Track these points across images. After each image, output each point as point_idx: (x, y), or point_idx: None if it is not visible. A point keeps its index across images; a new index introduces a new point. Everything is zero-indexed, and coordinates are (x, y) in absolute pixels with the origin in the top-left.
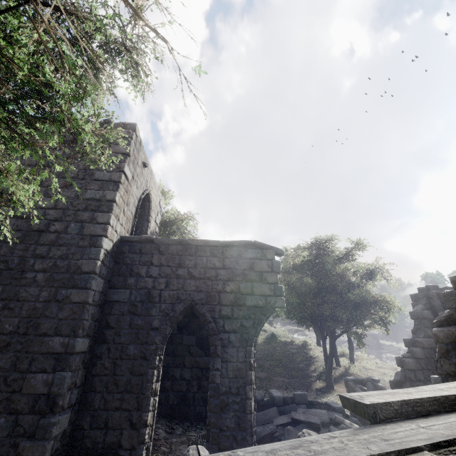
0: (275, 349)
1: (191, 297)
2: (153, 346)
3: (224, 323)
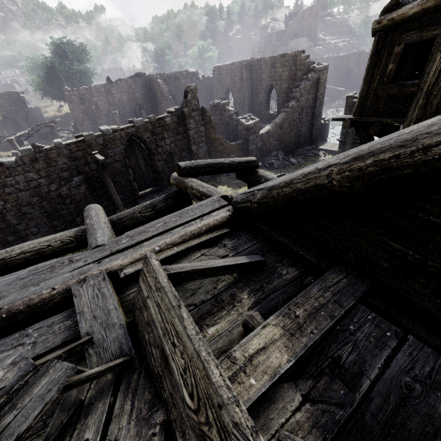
0: (63, 114)
1: (2, 114)
2: (1, 128)
3: (17, 118)
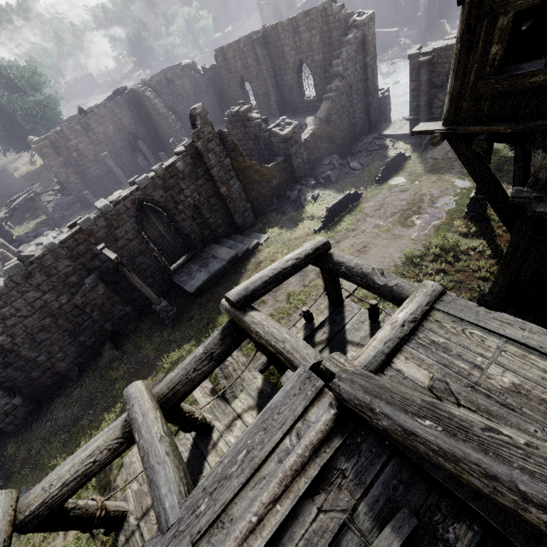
0: (38, 167)
1: None
2: None
3: None
